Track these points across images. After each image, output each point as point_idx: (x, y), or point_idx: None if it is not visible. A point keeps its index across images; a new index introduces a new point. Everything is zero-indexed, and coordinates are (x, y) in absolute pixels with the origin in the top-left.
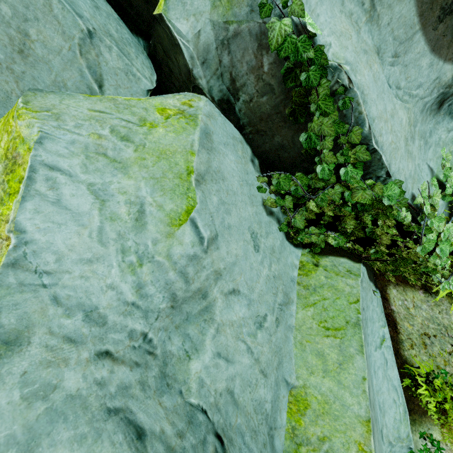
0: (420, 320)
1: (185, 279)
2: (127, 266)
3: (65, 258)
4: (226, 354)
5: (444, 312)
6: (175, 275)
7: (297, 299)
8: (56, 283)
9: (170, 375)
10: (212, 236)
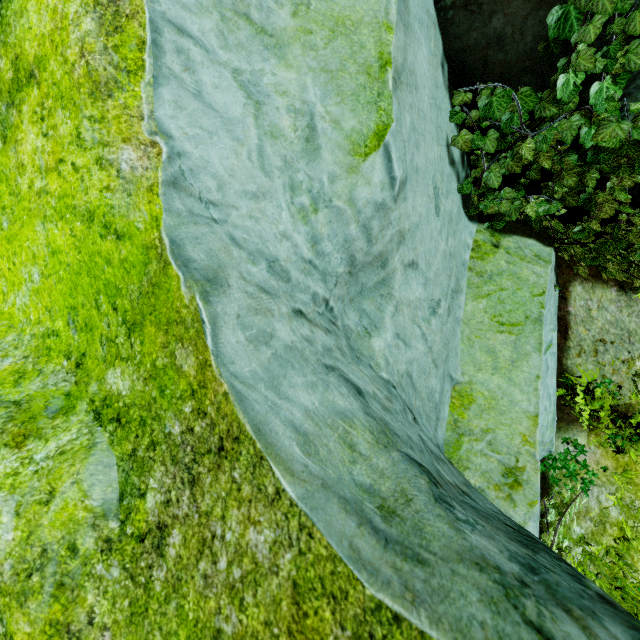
0: (601, 325)
1: (367, 237)
2: (296, 211)
3: (227, 187)
4: (403, 336)
5: (634, 315)
6: (357, 230)
7: (467, 289)
8: (226, 220)
9: (356, 349)
10: (403, 178)
